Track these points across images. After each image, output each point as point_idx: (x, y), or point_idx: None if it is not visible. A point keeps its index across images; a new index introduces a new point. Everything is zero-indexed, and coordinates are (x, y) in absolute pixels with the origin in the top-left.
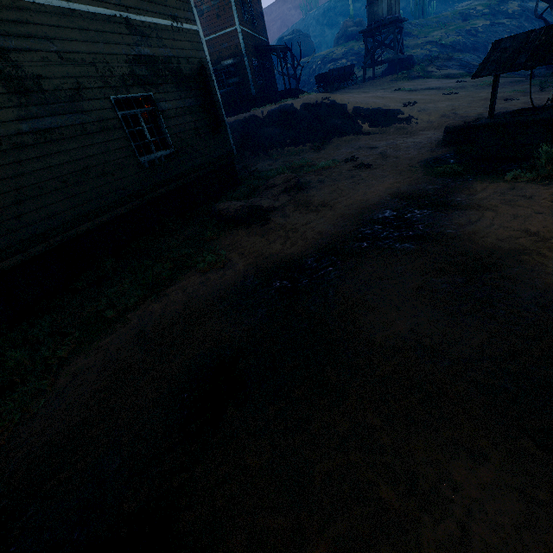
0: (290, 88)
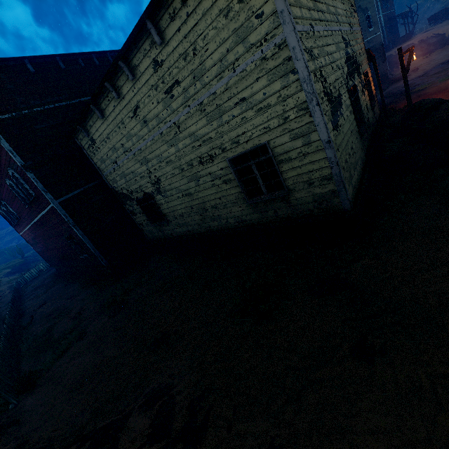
0: (409, 32)
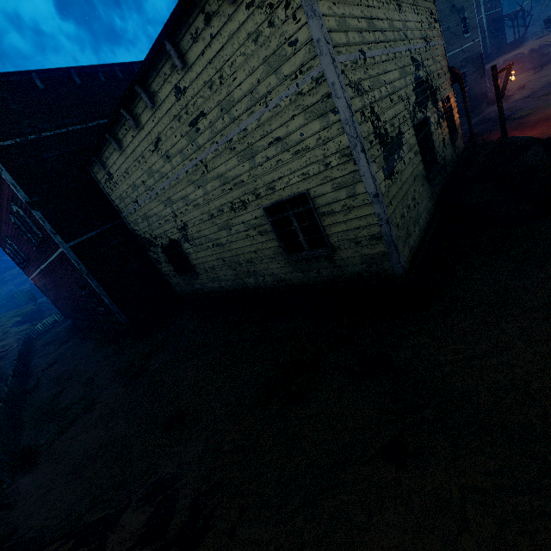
0: (519, 38)
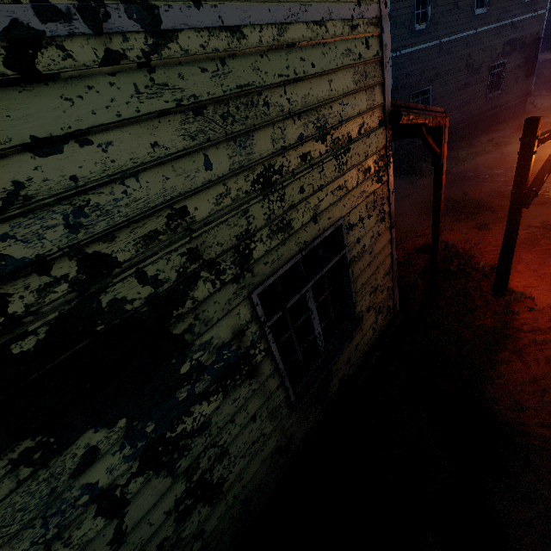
0: None
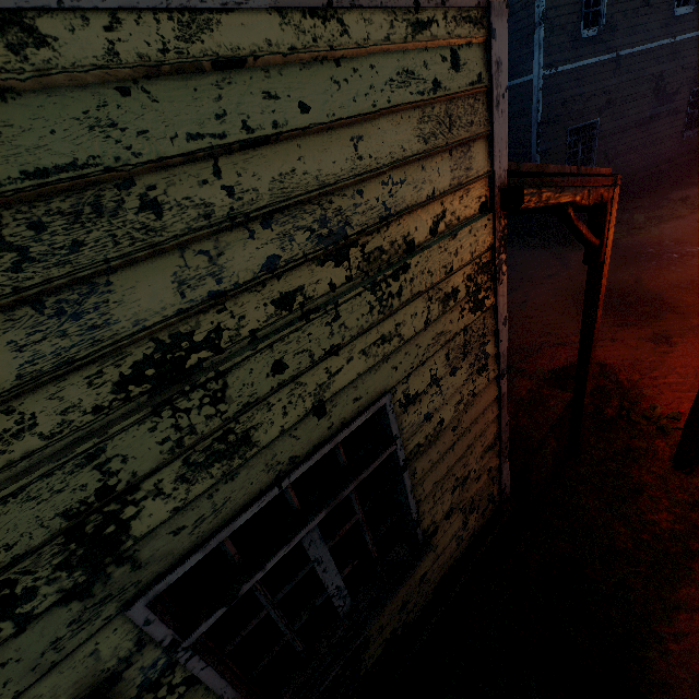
0: None
